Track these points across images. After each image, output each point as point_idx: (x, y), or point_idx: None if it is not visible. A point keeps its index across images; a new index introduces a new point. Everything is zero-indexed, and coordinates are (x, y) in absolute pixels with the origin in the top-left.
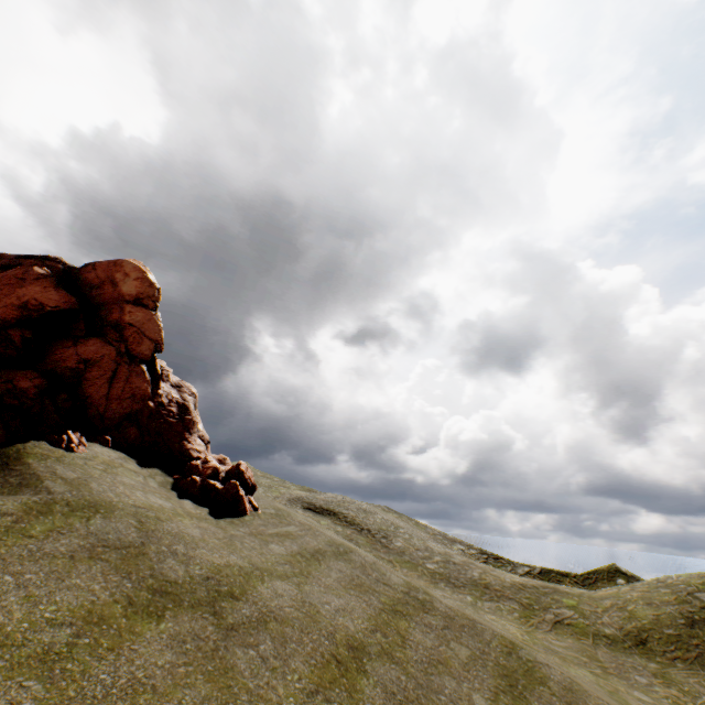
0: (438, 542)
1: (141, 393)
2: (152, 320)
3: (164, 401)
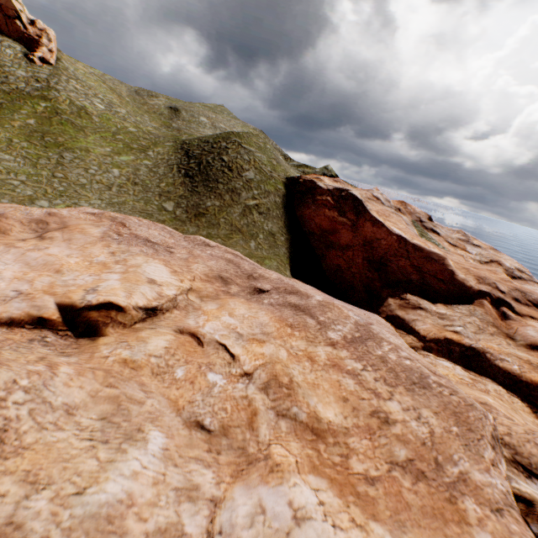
0: None
1: (20, 31)
2: (9, 2)
3: (32, 35)
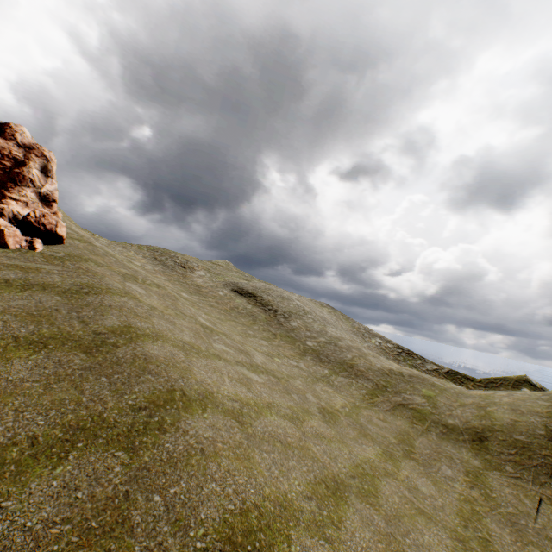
0: (357, 333)
1: None
2: None
3: None
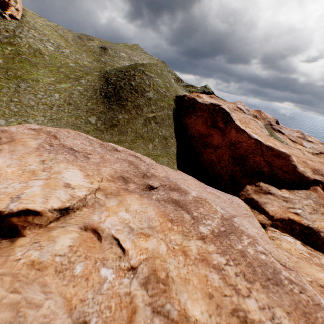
0: None
1: None
2: None
3: None
